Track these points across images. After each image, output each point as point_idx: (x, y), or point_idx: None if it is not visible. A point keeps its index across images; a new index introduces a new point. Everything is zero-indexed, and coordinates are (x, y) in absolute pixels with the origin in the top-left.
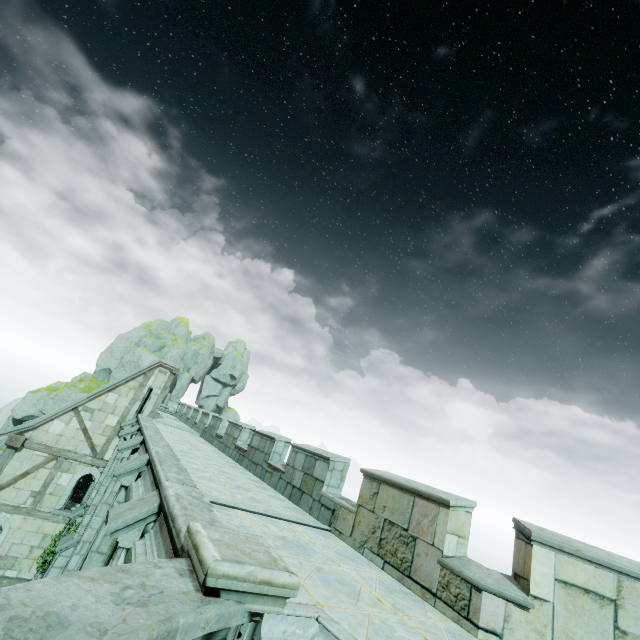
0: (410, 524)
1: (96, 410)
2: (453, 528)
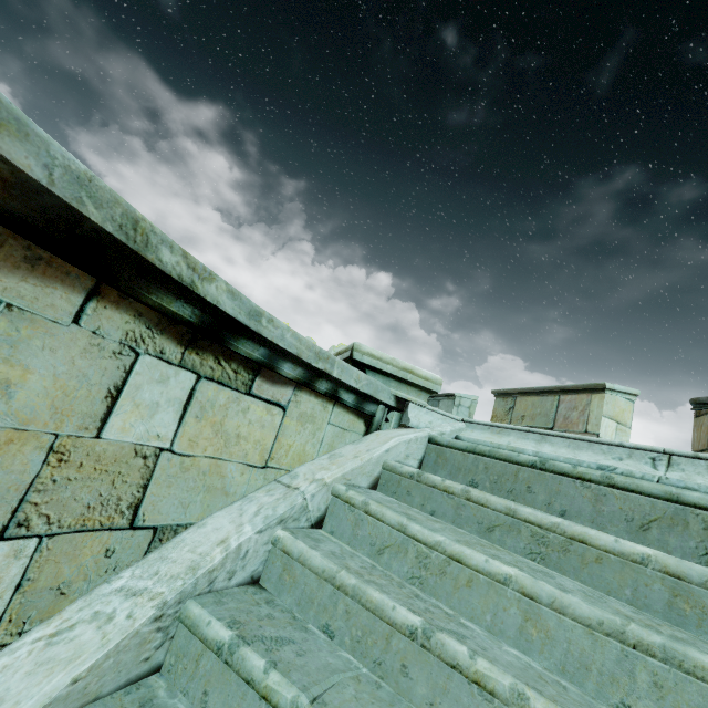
0: (556, 422)
1: None
2: (610, 413)
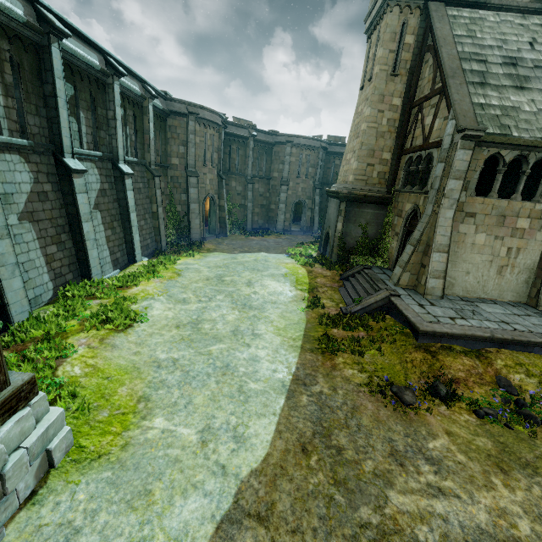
0: None
1: None
2: None
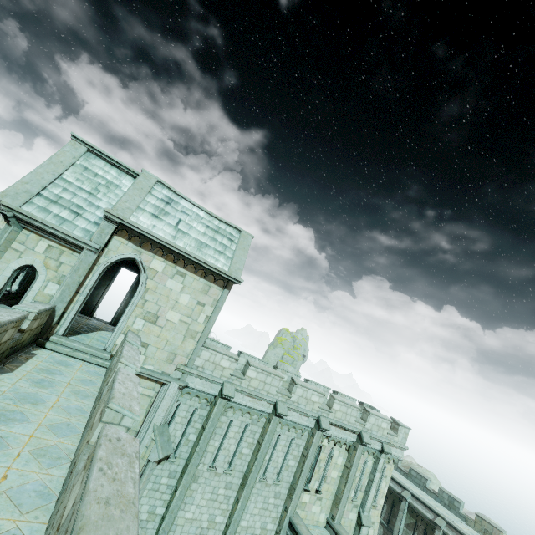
0: (492, 532)
1: None
2: None
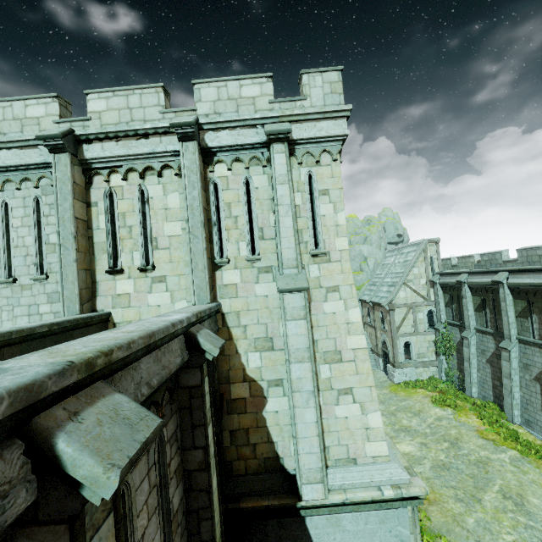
0: None
1: (412, 280)
2: None
